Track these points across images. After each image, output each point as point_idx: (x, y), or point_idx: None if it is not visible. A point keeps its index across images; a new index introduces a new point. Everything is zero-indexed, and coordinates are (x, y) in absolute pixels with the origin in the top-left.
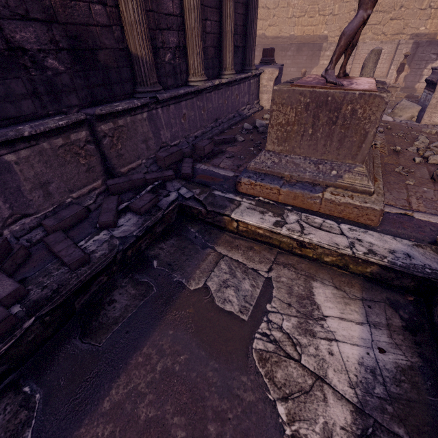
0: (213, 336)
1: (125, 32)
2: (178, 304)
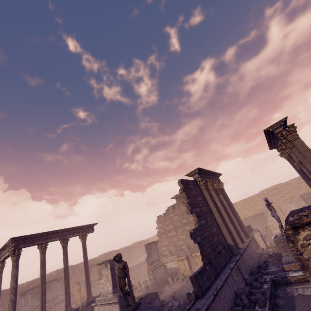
0: (309, 298)
1: (226, 240)
2: (295, 298)
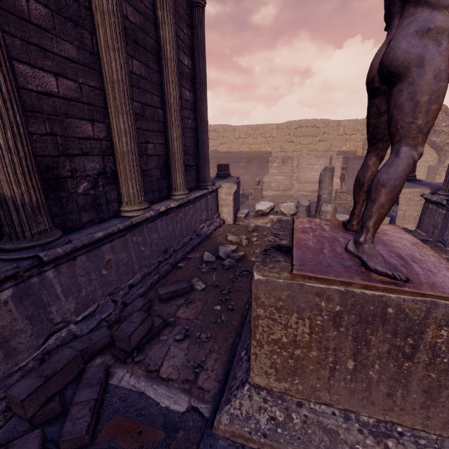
0: None
1: None
2: None
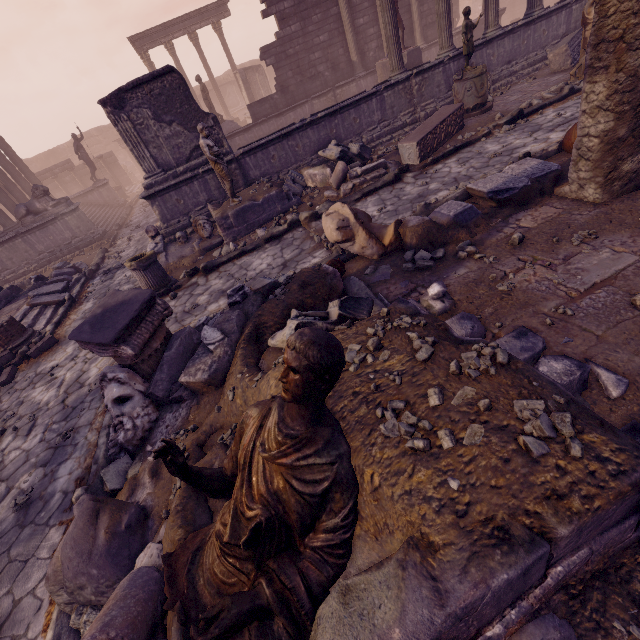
0: None
1: (350, 53)
2: None
